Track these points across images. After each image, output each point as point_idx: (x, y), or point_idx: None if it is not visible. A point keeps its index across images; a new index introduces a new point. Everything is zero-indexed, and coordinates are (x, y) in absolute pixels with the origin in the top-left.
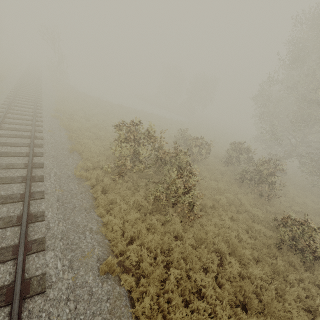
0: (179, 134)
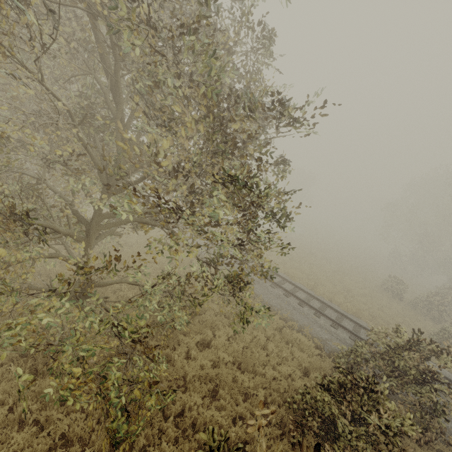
0: (391, 282)
